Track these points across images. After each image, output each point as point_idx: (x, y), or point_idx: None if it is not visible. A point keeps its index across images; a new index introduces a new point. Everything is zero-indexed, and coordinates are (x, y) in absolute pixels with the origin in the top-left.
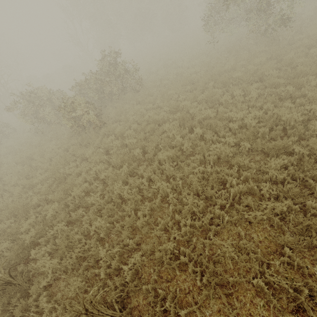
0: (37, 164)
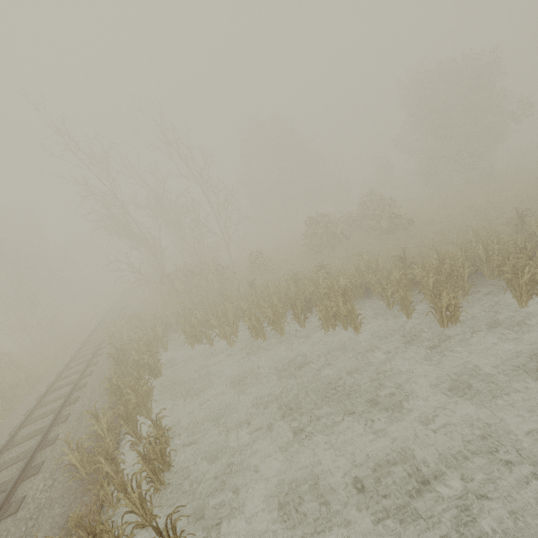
0: (385, 246)
